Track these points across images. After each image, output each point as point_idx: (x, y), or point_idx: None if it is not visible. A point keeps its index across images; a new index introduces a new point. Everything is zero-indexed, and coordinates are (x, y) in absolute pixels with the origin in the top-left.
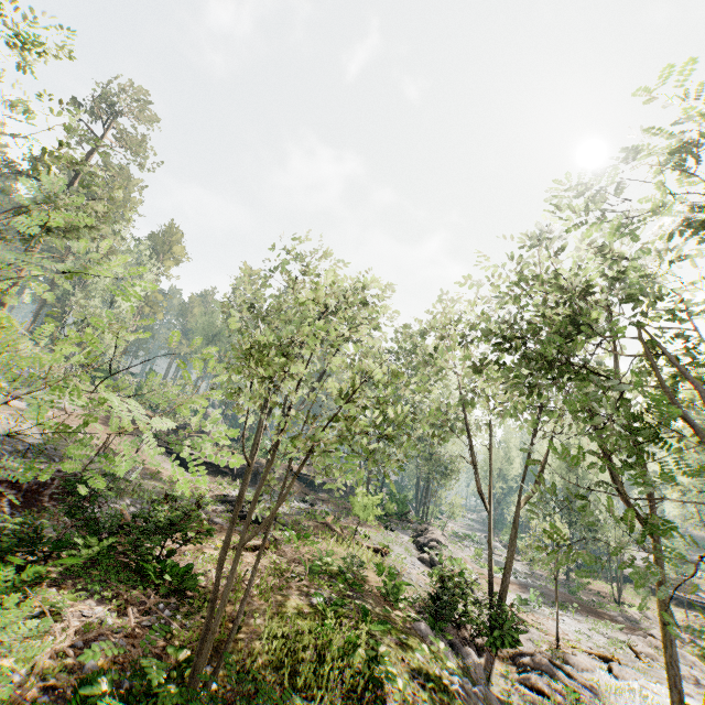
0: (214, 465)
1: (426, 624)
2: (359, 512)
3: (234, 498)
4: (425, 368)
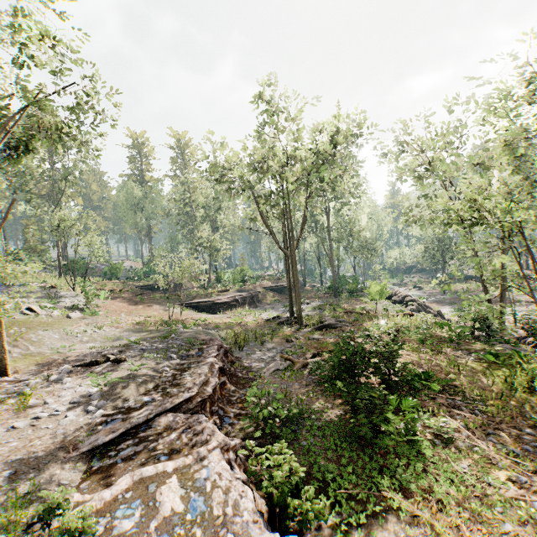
0: (225, 303)
1: (502, 343)
2: (375, 297)
3: (283, 319)
4: (422, 179)
